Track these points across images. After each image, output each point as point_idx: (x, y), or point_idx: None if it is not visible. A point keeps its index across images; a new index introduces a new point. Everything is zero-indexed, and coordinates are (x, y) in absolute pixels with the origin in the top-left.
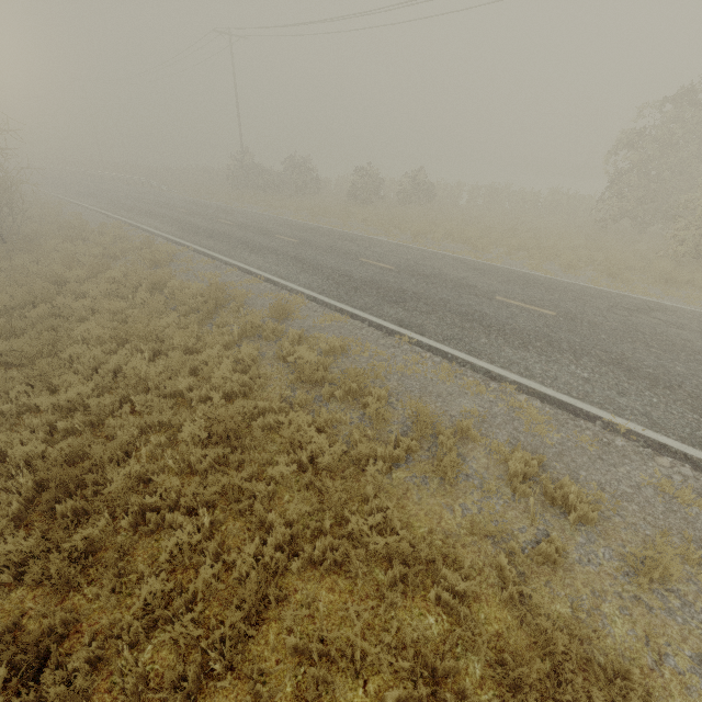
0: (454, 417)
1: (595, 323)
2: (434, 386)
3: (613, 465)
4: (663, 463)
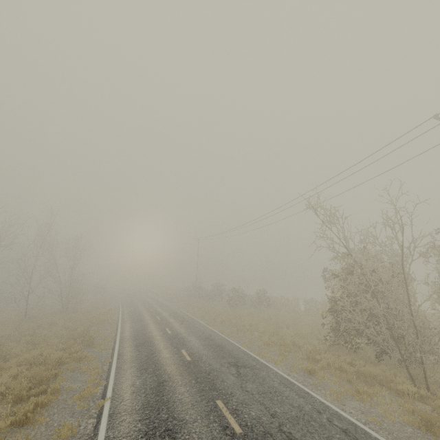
0: (63, 387)
1: (198, 366)
2: (82, 377)
3: (72, 416)
4: (89, 421)
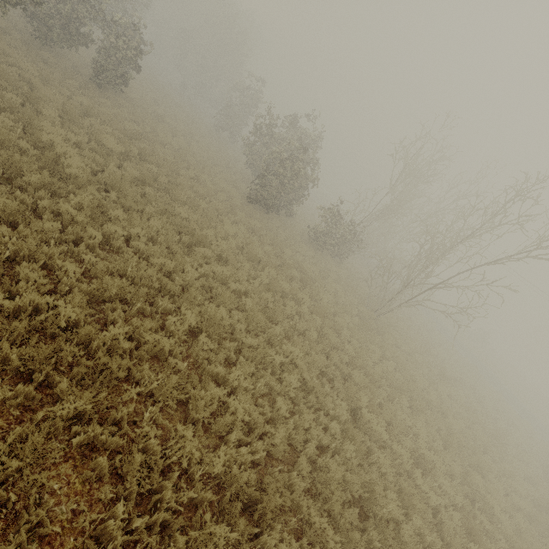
0: None
1: None
2: None
3: None
4: None
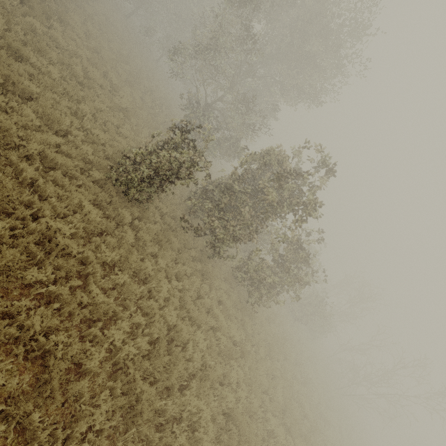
0: None
1: None
2: None
3: None
4: None
